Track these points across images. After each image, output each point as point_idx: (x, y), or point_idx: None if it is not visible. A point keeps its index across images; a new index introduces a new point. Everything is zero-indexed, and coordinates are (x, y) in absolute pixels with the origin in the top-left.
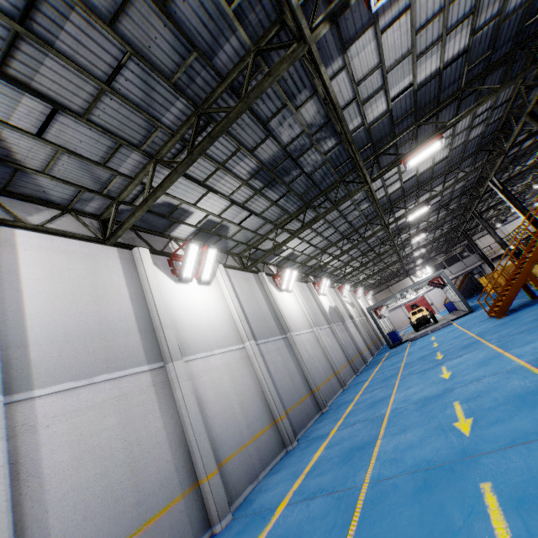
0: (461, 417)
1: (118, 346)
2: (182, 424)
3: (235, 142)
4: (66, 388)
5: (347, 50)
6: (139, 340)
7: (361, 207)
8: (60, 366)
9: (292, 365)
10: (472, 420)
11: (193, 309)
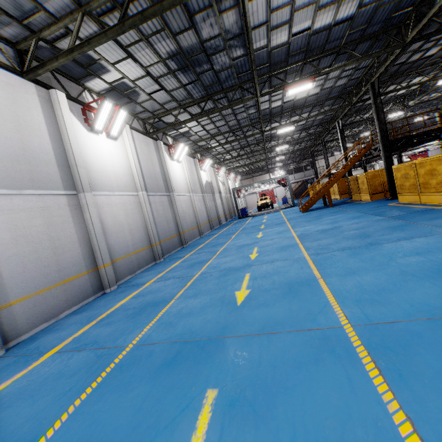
0: (254, 253)
1: (41, 172)
2: (89, 234)
3: (162, 22)
4: (2, 193)
5: None
6: (57, 171)
7: (249, 111)
8: None
9: (170, 214)
10: (258, 254)
11: (101, 157)
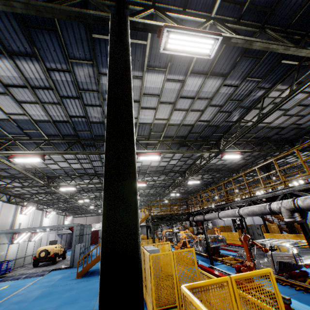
0: None
1: None
2: None
3: None
4: None
5: None
6: None
7: None
8: None
9: None
10: None
11: None
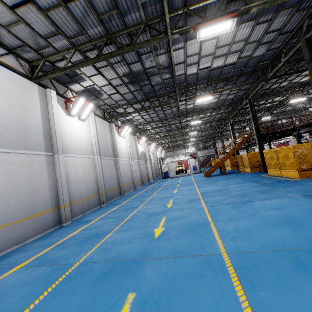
0: (170, 203)
1: (32, 139)
2: (57, 182)
3: (122, 57)
4: (4, 151)
5: (187, 41)
6: (42, 139)
7: (172, 109)
8: (2, 140)
9: (114, 173)
10: (172, 204)
11: (73, 132)
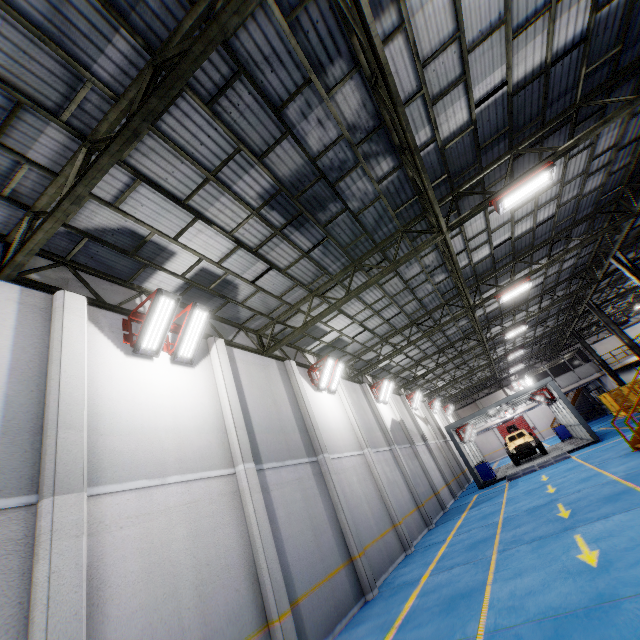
0: None
1: None
2: None
3: (231, 135)
4: None
5: None
6: None
7: (434, 278)
8: None
9: (321, 509)
10: None
11: (148, 401)
